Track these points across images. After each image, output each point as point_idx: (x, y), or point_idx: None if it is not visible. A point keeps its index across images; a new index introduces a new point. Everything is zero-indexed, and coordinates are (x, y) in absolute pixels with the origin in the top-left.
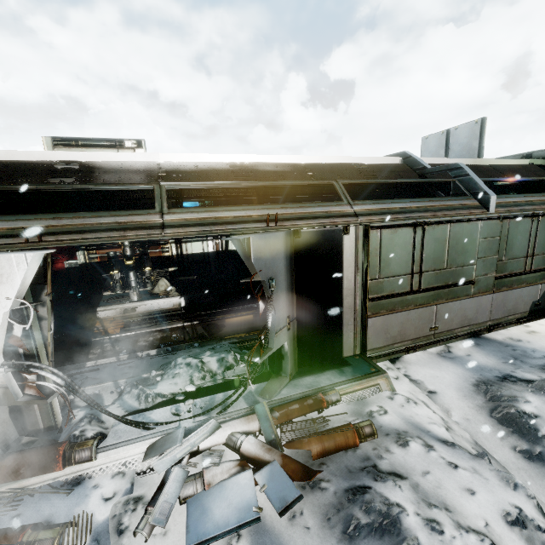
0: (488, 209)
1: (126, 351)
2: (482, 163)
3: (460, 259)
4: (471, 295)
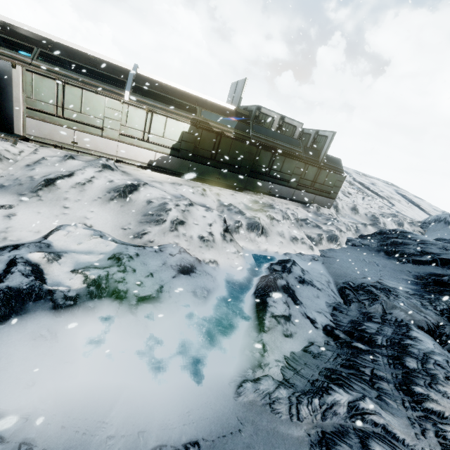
0: (124, 98)
1: None
2: (197, 95)
3: (92, 112)
4: (101, 136)
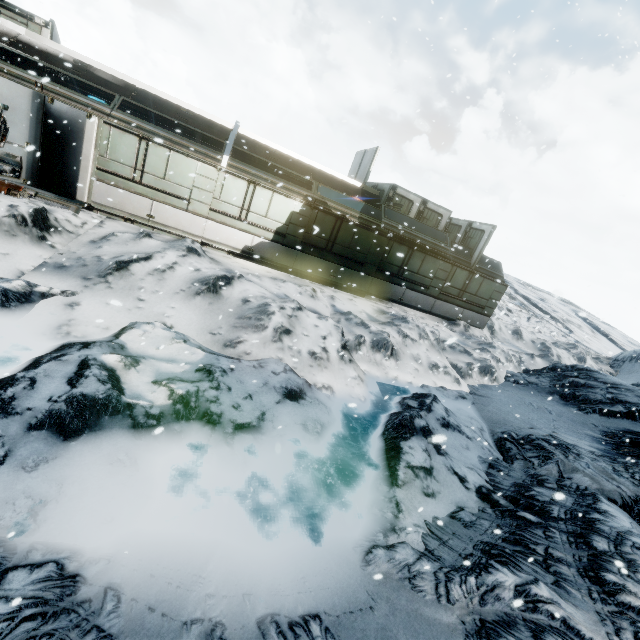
0: (222, 164)
1: None
2: (313, 165)
3: (178, 179)
4: (186, 210)
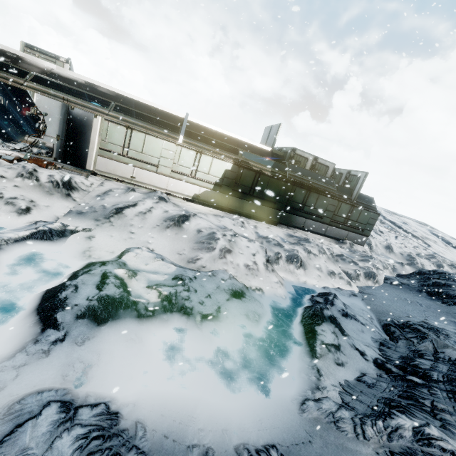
0: (179, 141)
1: None
2: (238, 138)
3: (151, 152)
4: (156, 172)
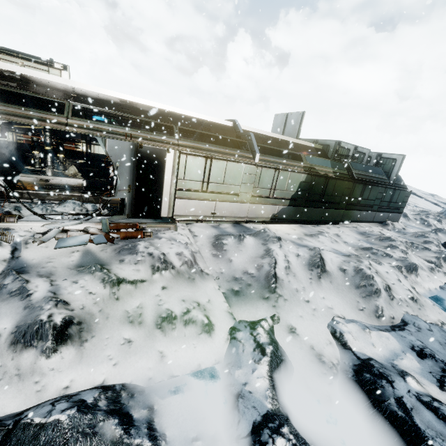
0: (255, 160)
1: (38, 199)
2: (283, 138)
3: (231, 181)
4: (237, 201)
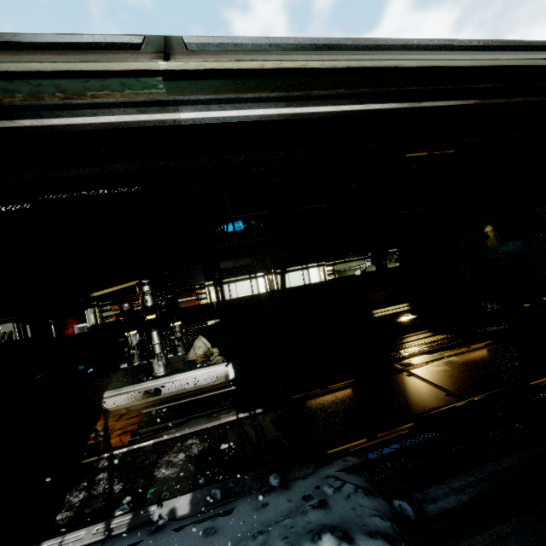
0: None
1: (130, 497)
2: None
3: None
4: None
